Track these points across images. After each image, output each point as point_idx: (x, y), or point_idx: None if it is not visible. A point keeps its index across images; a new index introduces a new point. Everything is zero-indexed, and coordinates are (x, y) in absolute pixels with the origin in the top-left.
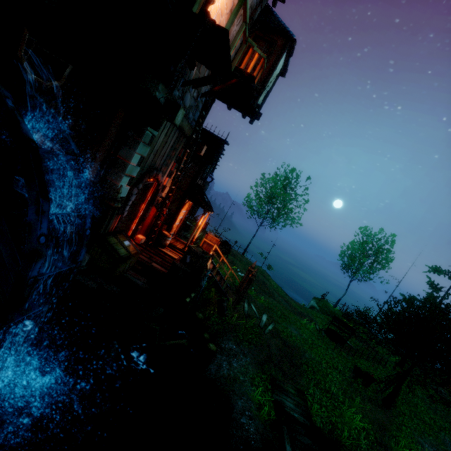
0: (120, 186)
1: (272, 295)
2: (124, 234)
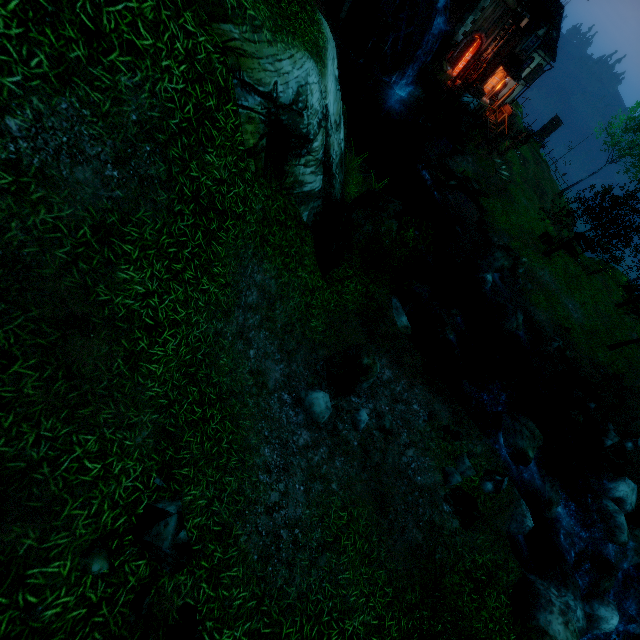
0: (458, 33)
1: (540, 199)
2: (450, 65)
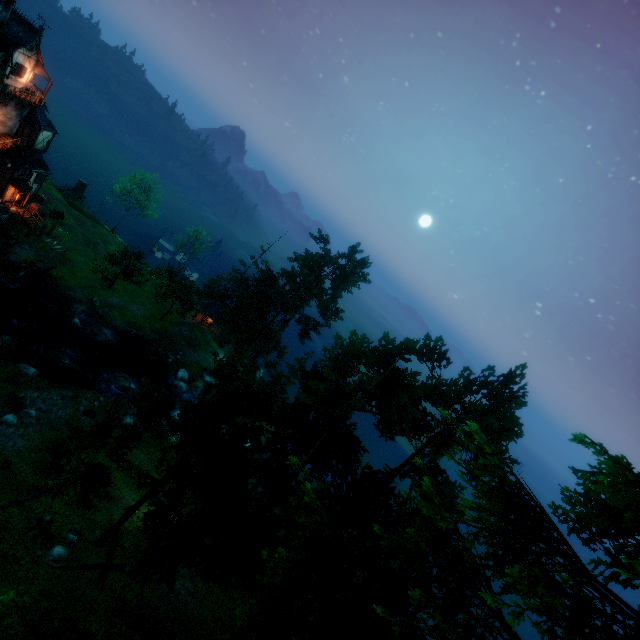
0: None
1: (95, 249)
2: None
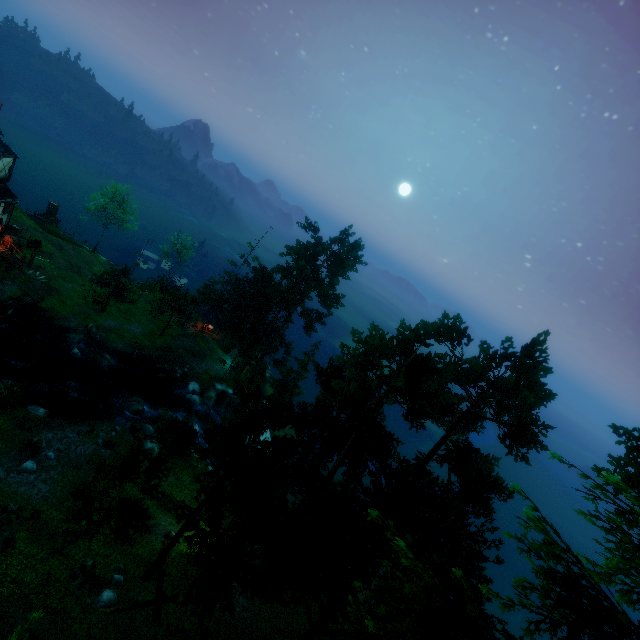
0: None
1: (80, 273)
2: None
